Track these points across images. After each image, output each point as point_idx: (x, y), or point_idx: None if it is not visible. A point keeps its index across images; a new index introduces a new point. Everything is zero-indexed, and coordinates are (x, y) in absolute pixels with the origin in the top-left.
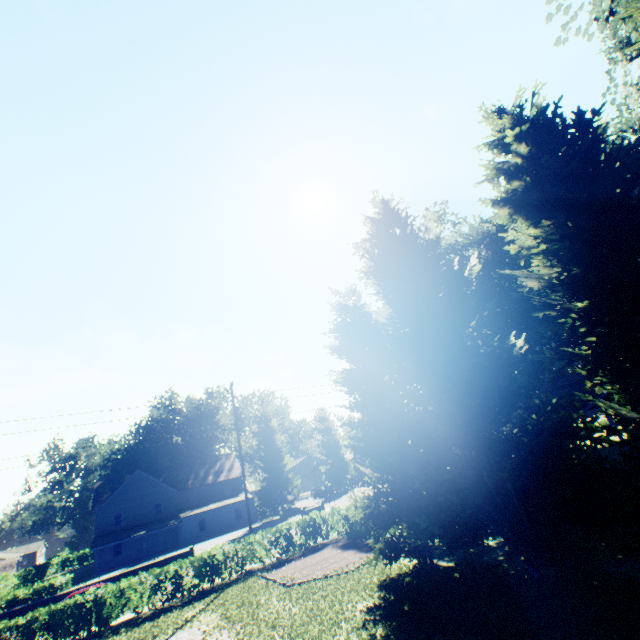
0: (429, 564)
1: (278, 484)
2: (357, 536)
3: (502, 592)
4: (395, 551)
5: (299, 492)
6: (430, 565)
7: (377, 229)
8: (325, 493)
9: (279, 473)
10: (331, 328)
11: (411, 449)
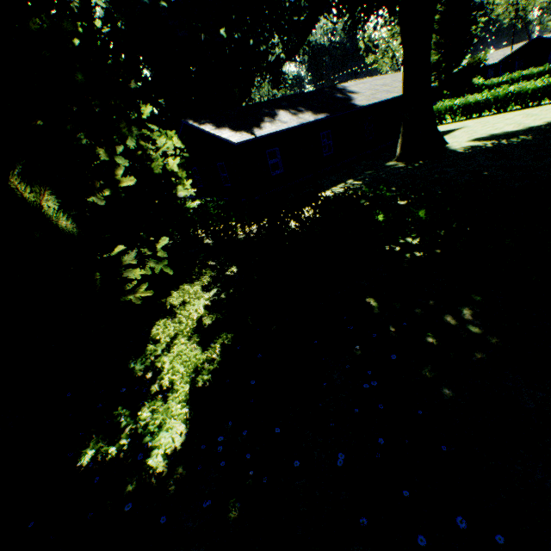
0: None
1: None
2: None
3: None
4: None
5: None
6: None
7: None
8: None
9: None
10: None
11: None
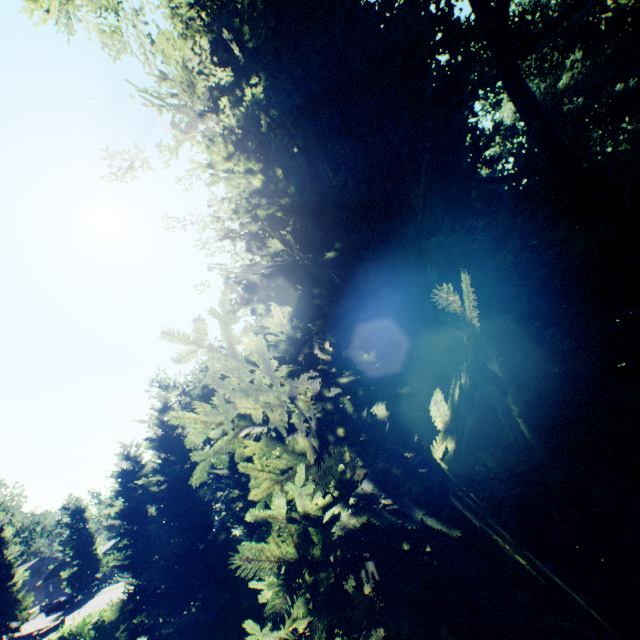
0: (159, 634)
1: (0, 612)
2: (106, 636)
3: (190, 632)
4: (137, 633)
5: (30, 613)
6: (159, 635)
7: (158, 418)
8: (64, 604)
9: (5, 596)
10: (114, 471)
11: (156, 564)
